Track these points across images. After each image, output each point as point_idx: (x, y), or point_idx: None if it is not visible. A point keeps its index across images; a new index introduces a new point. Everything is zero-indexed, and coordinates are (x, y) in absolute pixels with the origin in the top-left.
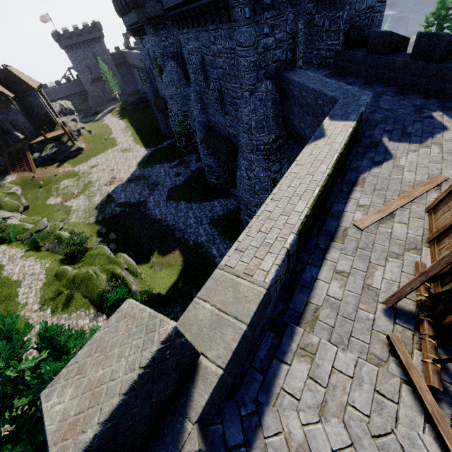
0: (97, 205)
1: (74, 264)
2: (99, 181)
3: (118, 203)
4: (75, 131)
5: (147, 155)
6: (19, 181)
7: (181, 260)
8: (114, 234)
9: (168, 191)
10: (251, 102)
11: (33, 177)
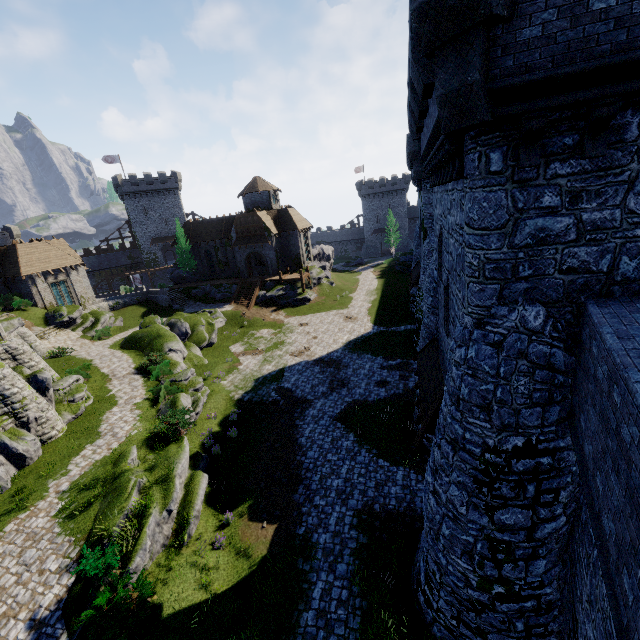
0: (260, 377)
1: (152, 450)
2: (291, 346)
3: (280, 387)
4: (315, 278)
5: (368, 335)
6: (231, 313)
7: (257, 555)
8: (237, 430)
9: (348, 404)
10: (472, 342)
11: (244, 314)
